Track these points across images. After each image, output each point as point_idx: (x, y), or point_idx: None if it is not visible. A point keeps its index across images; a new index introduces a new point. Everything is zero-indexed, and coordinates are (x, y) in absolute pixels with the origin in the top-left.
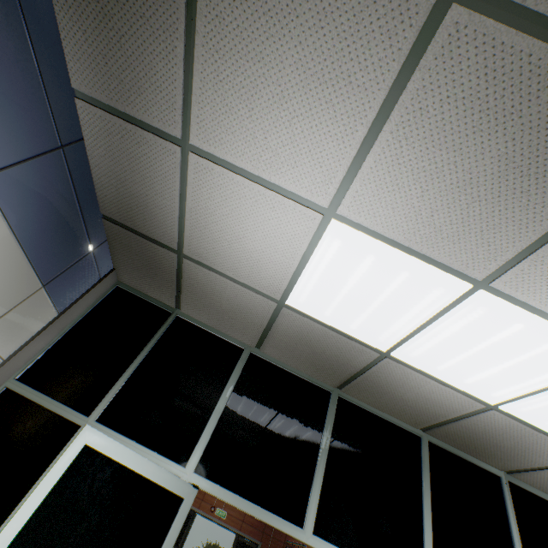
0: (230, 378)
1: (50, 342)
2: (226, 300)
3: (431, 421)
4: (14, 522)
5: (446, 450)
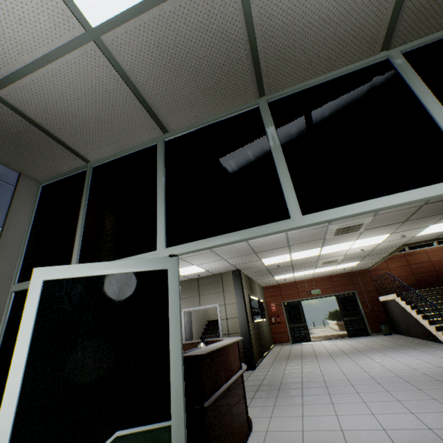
0: (157, 170)
1: (21, 250)
2: (80, 103)
3: (383, 18)
4: (18, 353)
5: (432, 43)
